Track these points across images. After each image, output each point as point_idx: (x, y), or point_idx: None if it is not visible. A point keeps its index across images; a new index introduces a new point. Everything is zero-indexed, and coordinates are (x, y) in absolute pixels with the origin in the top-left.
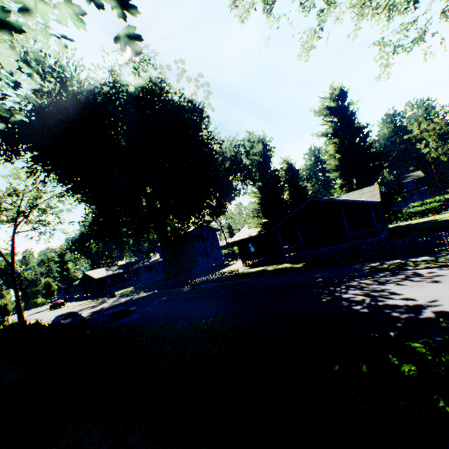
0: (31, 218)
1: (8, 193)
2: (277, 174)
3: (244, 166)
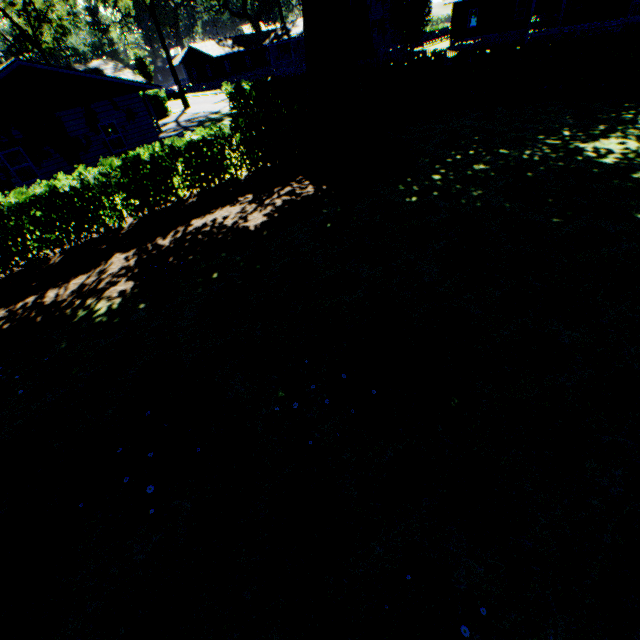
0: None
1: None
2: None
3: None
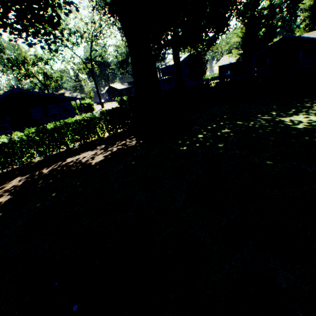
0: (96, 41)
1: (91, 21)
2: (262, 12)
3: (241, 4)
